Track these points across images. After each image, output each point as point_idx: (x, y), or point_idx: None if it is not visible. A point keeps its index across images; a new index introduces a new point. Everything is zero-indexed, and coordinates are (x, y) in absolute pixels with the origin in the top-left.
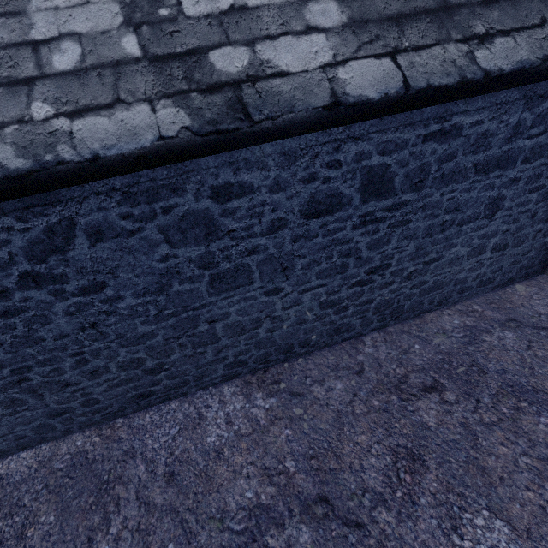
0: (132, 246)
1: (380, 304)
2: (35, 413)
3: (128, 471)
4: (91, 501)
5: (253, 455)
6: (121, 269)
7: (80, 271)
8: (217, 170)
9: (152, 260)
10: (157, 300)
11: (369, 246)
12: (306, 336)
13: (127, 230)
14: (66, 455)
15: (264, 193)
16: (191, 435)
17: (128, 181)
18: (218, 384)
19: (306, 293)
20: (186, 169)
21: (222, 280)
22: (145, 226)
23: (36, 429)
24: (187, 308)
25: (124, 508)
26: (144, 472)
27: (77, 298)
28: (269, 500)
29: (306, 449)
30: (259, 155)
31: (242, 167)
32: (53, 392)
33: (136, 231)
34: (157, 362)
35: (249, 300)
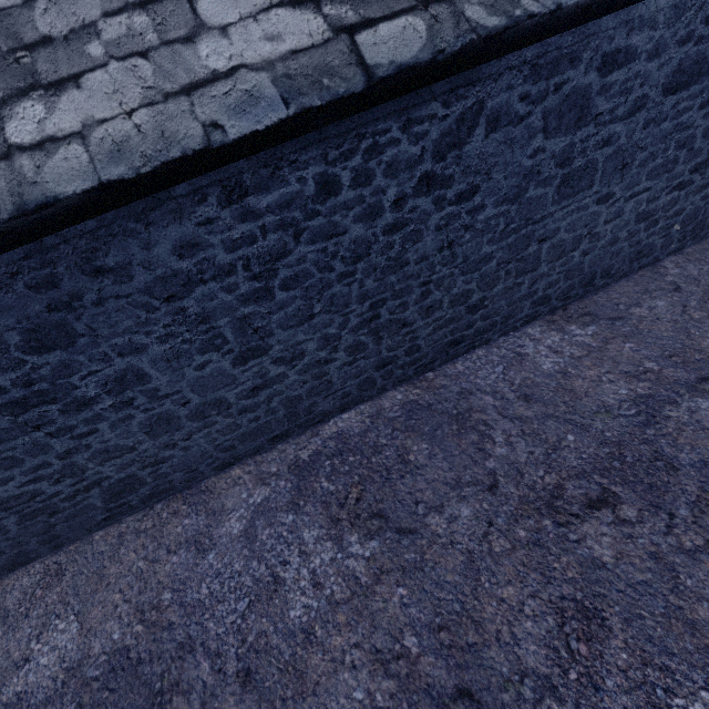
0: (515, 137)
1: (687, 216)
2: (367, 362)
3: (475, 403)
4: (455, 428)
5: (603, 367)
6: (496, 168)
7: (465, 172)
8: (614, 33)
9: (524, 156)
10: (509, 211)
11: (704, 132)
12: (610, 262)
13: (518, 116)
14: (394, 407)
15: (641, 62)
16: (521, 368)
17: (538, 52)
18: (518, 329)
19: (631, 200)
20: (587, 34)
21: (568, 183)
22: (533, 110)
23: (361, 385)
24: (528, 222)
25: (496, 425)
26: (493, 400)
27: (450, 208)
28: (647, 391)
29: (659, 353)
30: (653, 10)
31: (636, 27)
32: (390, 335)
33: (524, 117)
34: (481, 296)
35: (581, 211)
